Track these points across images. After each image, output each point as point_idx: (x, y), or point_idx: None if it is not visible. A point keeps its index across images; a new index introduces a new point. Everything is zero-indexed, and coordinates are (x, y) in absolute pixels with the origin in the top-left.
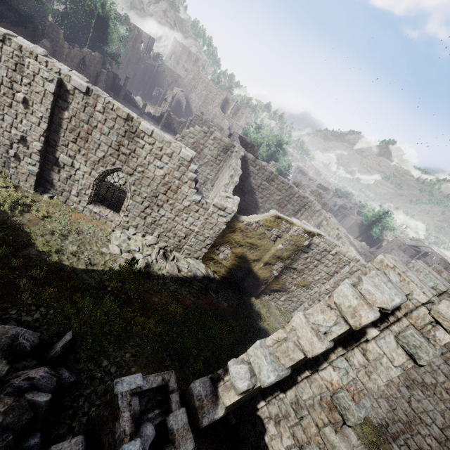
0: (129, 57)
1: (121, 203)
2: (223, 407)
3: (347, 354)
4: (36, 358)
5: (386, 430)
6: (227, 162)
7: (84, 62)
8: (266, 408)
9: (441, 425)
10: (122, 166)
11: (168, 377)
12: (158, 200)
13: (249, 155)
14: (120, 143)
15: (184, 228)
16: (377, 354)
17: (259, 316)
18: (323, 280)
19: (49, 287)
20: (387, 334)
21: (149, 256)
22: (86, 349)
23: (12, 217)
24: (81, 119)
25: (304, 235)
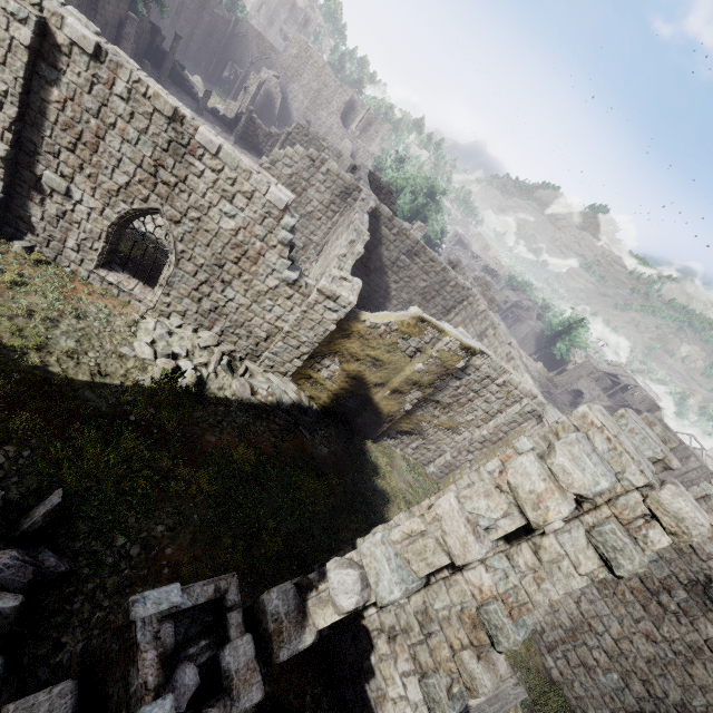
0: None
1: (158, 270)
2: (314, 630)
3: (510, 550)
4: None
5: (540, 638)
6: (346, 215)
7: None
8: (376, 617)
9: (617, 635)
10: (162, 205)
11: (226, 585)
12: (224, 273)
13: (383, 207)
14: (159, 163)
15: (266, 324)
16: (555, 553)
17: (375, 470)
18: (479, 422)
19: (23, 411)
20: (574, 526)
21: (204, 367)
22: (88, 517)
23: None
24: (85, 106)
25: (460, 351)
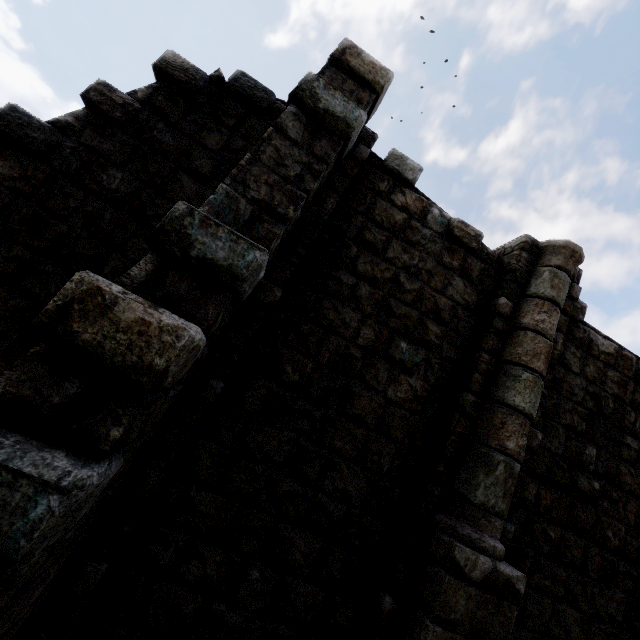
0: None
1: None
2: None
3: None
4: None
5: None
6: None
7: None
8: None
9: None
10: None
11: None
12: None
13: None
14: None
15: None
16: None
17: None
18: None
19: None
20: None
21: None
22: None
23: None
24: None
25: None
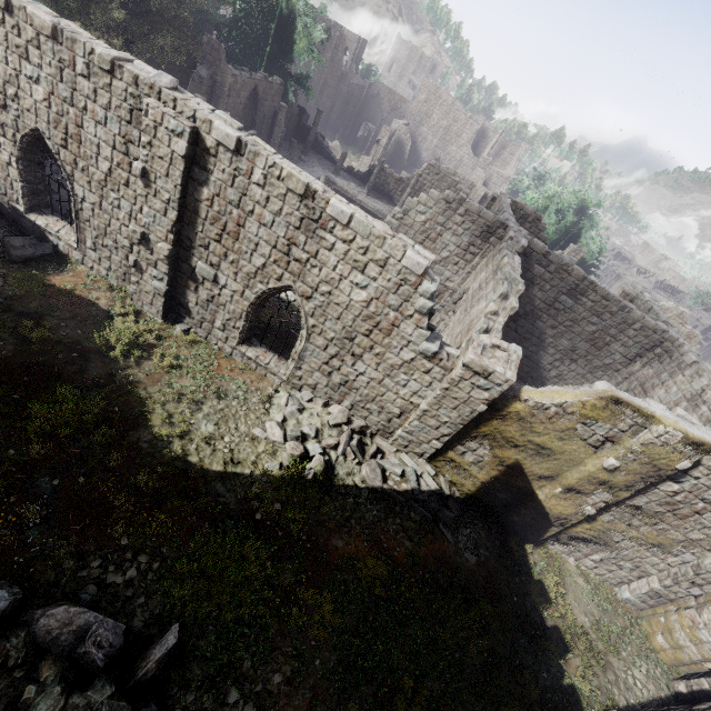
0: (325, 78)
1: (293, 336)
2: None
3: None
4: (115, 678)
5: None
6: (488, 258)
7: (256, 94)
8: None
9: None
10: (294, 282)
11: None
12: (354, 346)
13: (535, 242)
14: (291, 241)
15: (399, 400)
16: None
17: (542, 591)
18: None
19: (160, 511)
20: None
21: (332, 448)
22: (203, 657)
23: (124, 369)
24: (229, 199)
25: (683, 447)
